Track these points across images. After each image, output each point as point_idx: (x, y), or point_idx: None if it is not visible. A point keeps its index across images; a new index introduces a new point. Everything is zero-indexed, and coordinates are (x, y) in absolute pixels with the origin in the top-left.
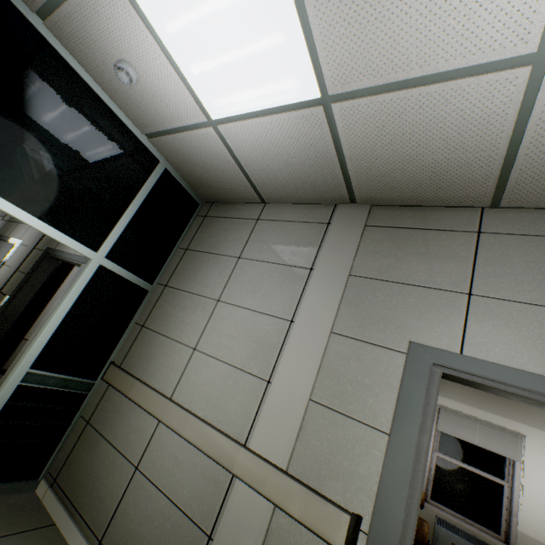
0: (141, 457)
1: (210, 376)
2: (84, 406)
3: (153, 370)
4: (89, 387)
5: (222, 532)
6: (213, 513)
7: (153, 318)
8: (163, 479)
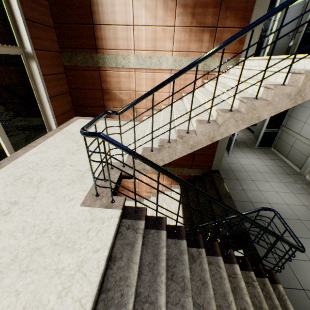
0: (292, 145)
1: (308, 129)
2: (277, 135)
3: (293, 127)
4: (277, 131)
5: (309, 156)
6: (308, 154)
7: (292, 114)
8: (297, 148)
